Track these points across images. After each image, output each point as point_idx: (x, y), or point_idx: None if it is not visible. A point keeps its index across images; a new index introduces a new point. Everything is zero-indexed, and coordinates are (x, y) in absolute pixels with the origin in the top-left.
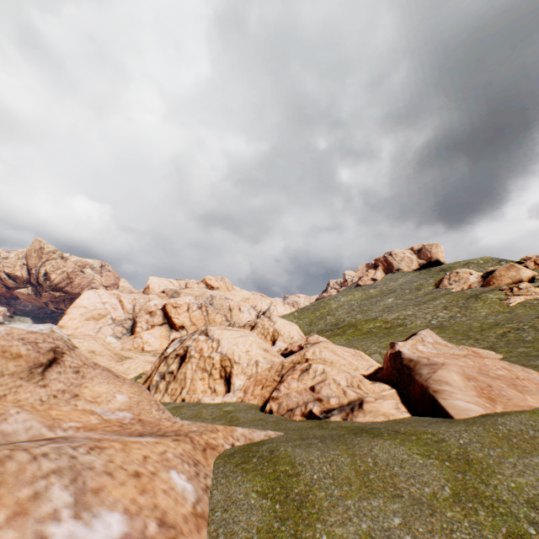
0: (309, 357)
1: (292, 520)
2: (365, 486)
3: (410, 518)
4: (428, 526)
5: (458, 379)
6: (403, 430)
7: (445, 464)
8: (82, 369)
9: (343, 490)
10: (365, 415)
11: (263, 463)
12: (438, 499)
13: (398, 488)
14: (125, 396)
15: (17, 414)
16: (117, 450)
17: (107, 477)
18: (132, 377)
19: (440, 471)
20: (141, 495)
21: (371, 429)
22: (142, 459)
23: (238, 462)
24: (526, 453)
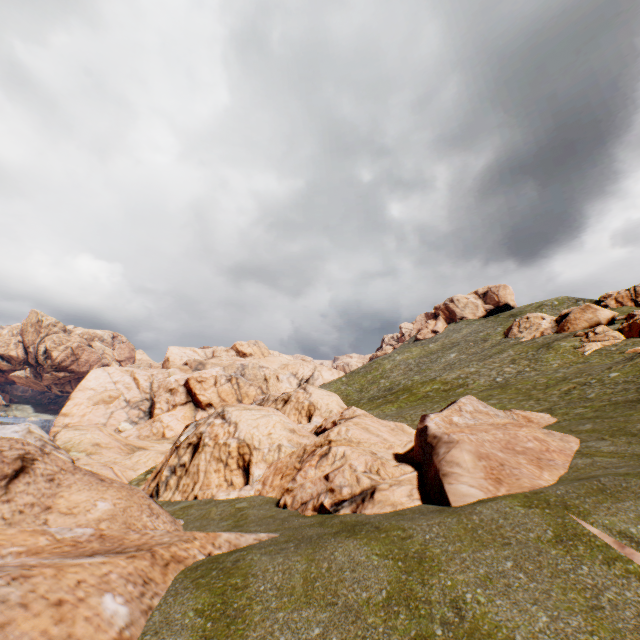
0: (333, 438)
1: (216, 639)
2: (305, 595)
3: (331, 627)
4: (343, 635)
5: (468, 459)
6: (384, 526)
7: (397, 564)
8: (58, 476)
9: (281, 602)
10: (373, 506)
11: (219, 576)
12: (369, 605)
13: (337, 594)
14: (109, 503)
15: None
16: (47, 577)
17: (20, 609)
18: (142, 473)
19: (388, 572)
20: (56, 625)
21: (357, 526)
22: (75, 584)
23: (197, 577)
24: (483, 546)
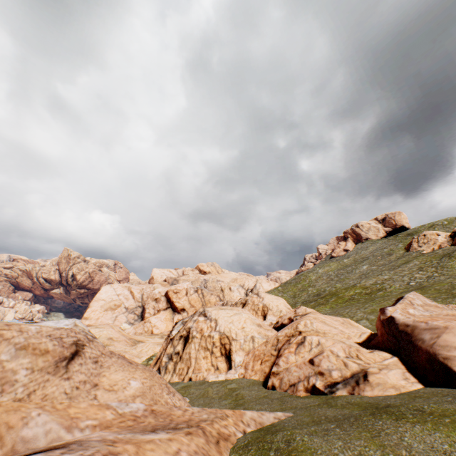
0: (302, 329)
1: None
2: None
3: None
4: None
5: None
6: (428, 409)
7: None
8: (100, 358)
9: None
10: (372, 388)
11: None
12: None
13: None
14: (139, 382)
15: (37, 417)
16: (130, 454)
17: None
18: (144, 359)
19: None
20: None
21: (389, 409)
22: None
23: None
24: None
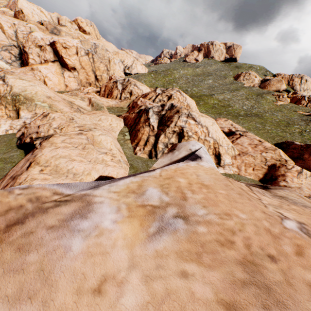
0: (285, 158)
1: None
2: None
3: None
4: None
5: None
6: None
7: None
8: None
9: None
10: None
11: None
12: None
13: None
14: None
15: None
16: None
17: None
18: (118, 134)
19: None
20: None
21: None
22: None
23: None
24: None
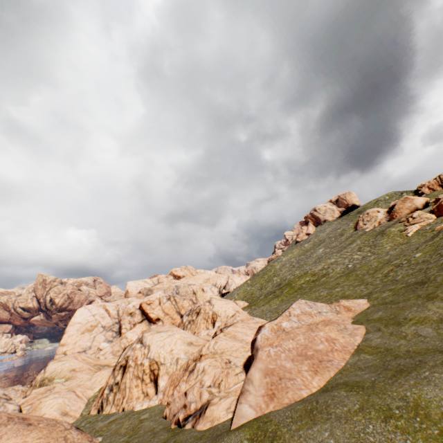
0: (203, 352)
1: None
2: None
3: None
4: None
5: (257, 377)
6: None
7: None
8: None
9: None
10: (202, 422)
11: None
12: None
13: None
14: None
15: None
16: None
17: None
18: (97, 390)
19: None
20: None
21: None
22: None
23: None
24: None
